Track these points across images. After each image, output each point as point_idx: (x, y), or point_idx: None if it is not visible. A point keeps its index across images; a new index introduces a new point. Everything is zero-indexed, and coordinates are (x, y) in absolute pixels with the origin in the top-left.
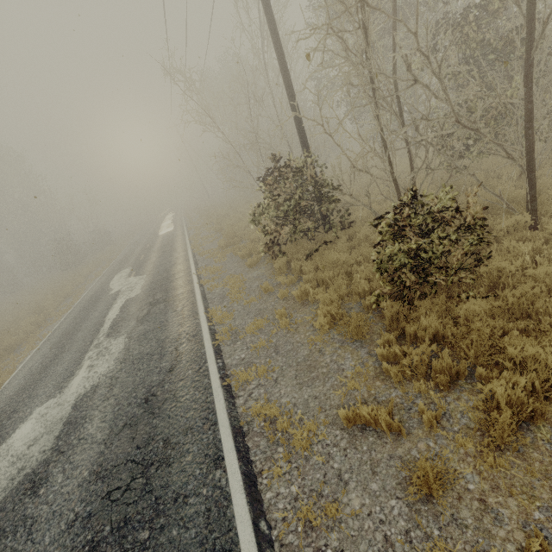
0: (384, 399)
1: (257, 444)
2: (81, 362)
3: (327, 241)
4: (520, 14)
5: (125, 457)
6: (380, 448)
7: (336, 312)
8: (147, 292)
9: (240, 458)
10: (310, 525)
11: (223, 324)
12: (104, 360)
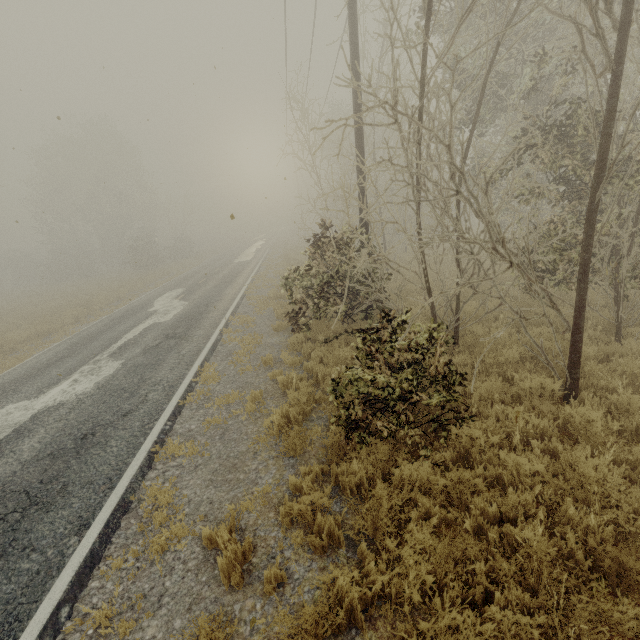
0: (261, 535)
1: (128, 527)
2: (72, 373)
3: (348, 332)
4: (596, 148)
5: (26, 486)
6: (215, 586)
7: (296, 417)
8: (174, 322)
9: (102, 533)
10: (99, 633)
11: (205, 385)
12: (89, 380)
